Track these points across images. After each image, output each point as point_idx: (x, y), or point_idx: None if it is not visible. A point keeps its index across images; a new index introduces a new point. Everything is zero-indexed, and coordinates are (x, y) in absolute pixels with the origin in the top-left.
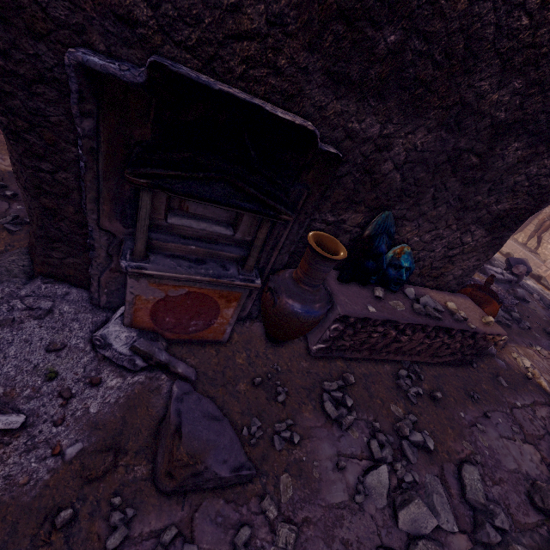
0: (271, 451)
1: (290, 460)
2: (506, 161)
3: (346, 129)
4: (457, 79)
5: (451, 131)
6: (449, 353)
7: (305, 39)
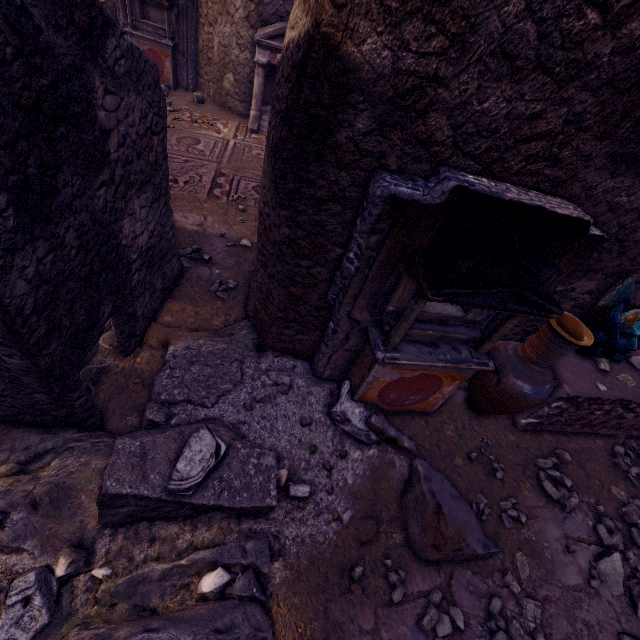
0: (501, 529)
1: (521, 539)
2: None
3: (610, 203)
4: None
5: None
6: None
7: (599, 129)
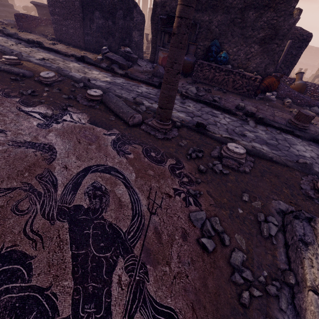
0: None
1: None
2: (251, 18)
3: (201, 20)
4: (222, 2)
5: (227, 14)
6: (240, 88)
7: None
